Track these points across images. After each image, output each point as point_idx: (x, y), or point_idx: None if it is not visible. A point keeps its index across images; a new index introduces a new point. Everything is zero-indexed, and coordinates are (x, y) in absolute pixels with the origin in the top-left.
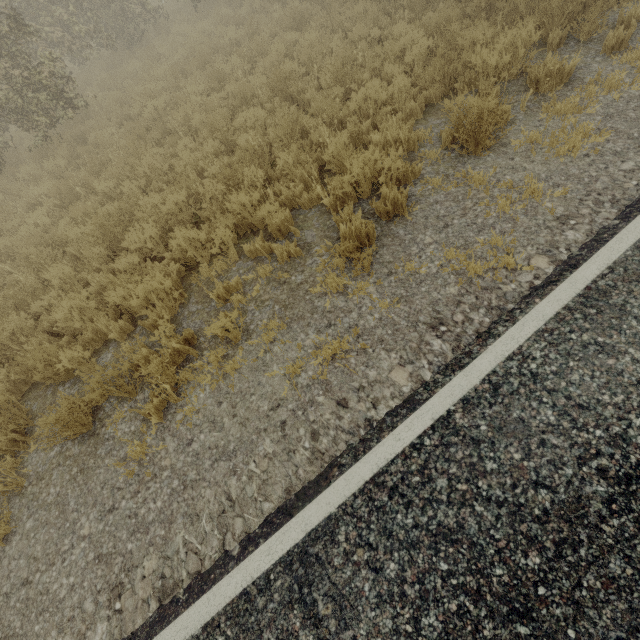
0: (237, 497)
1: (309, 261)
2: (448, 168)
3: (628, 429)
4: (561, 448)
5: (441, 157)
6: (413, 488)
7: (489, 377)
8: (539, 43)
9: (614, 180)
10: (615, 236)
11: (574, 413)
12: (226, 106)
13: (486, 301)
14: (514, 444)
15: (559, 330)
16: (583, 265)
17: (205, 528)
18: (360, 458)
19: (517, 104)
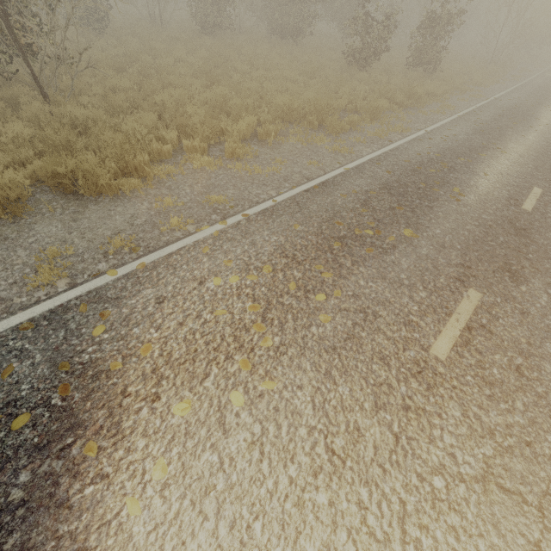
0: None
1: None
2: None
3: None
4: None
5: None
6: None
7: None
8: None
9: None
10: None
11: None
12: None
13: None
14: None
15: None
16: None
17: None
18: None
19: None
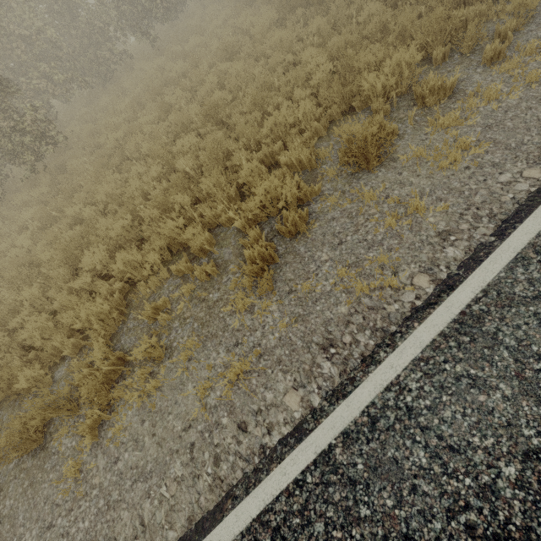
0: (148, 522)
1: (225, 279)
2: (345, 184)
3: (497, 479)
4: (431, 497)
5: (339, 173)
6: (293, 531)
7: (368, 409)
8: (427, 57)
9: (492, 193)
10: (490, 255)
11: (445, 456)
12: (171, 132)
13: (372, 322)
14: (387, 488)
15: (434, 359)
16: (459, 287)
17: None
18: (250, 492)
19: (406, 118)
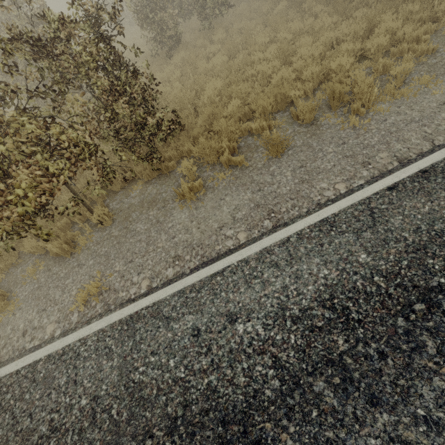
0: (432, 132)
1: (438, 54)
2: None
3: None
4: None
5: None
6: None
7: None
8: None
9: None
10: None
11: None
12: (330, 4)
13: None
14: None
15: None
16: None
17: (415, 142)
18: None
19: None
